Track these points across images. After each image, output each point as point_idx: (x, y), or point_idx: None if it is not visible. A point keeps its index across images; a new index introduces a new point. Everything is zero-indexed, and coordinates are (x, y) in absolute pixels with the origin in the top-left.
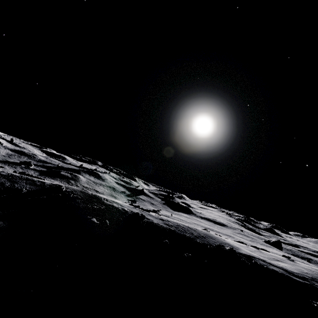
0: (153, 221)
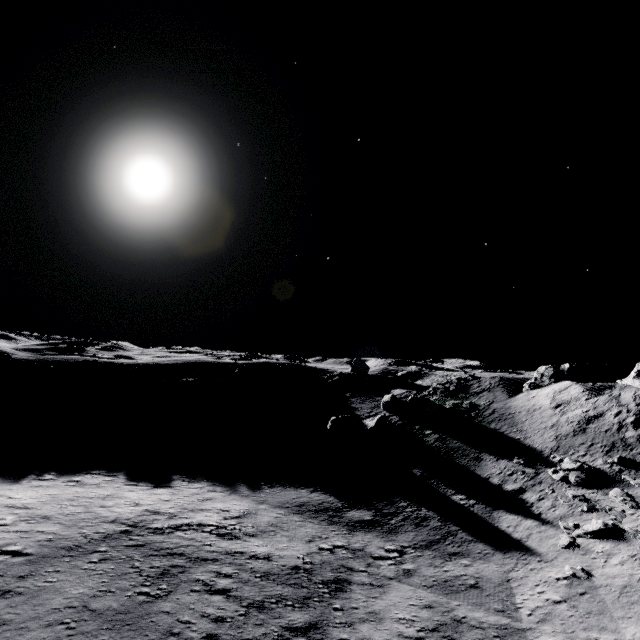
0: (23, 358)
